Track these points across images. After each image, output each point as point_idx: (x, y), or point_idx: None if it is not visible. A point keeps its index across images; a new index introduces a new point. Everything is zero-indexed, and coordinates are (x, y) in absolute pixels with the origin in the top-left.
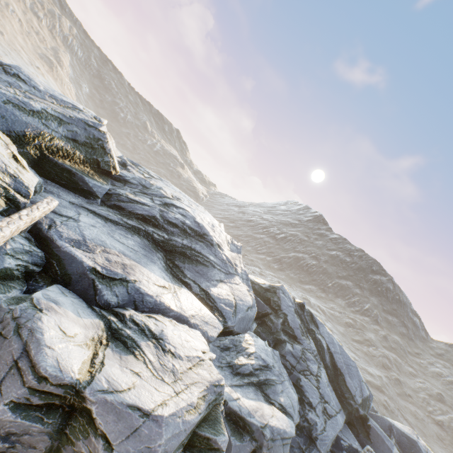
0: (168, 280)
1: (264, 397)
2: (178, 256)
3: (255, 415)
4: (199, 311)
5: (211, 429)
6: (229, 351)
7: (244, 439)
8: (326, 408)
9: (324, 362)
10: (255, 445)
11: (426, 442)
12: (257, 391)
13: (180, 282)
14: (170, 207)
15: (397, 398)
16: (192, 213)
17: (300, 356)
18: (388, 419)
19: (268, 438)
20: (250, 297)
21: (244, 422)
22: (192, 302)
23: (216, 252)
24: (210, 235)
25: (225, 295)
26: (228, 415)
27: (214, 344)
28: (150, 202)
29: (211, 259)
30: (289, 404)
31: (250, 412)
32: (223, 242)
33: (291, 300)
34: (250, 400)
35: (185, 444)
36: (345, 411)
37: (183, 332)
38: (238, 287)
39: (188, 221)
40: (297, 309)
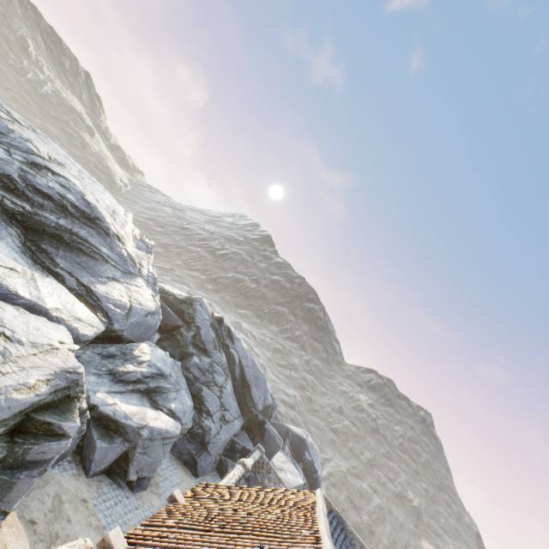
0: (24, 264)
1: (151, 404)
2: (49, 239)
3: (134, 417)
4: (71, 306)
5: (56, 416)
6: (114, 359)
7: (115, 442)
8: (225, 415)
9: (234, 375)
10: (129, 446)
11: (321, 446)
12: (143, 398)
13: (47, 271)
14: (42, 171)
15: (306, 413)
16: (82, 188)
17: (207, 369)
18: (287, 425)
19: (145, 438)
20: (153, 303)
21: (118, 425)
22: (62, 295)
23: (114, 245)
24: (106, 221)
25: (117, 296)
26: (99, 420)
27: (93, 351)
28: (3, 154)
29: (104, 251)
30: (180, 409)
31: (128, 415)
32: (127, 235)
33: (209, 313)
34: (131, 406)
35: (9, 425)
36: (246, 418)
37: (35, 321)
38: (140, 290)
39: (72, 196)
40: (215, 324)
